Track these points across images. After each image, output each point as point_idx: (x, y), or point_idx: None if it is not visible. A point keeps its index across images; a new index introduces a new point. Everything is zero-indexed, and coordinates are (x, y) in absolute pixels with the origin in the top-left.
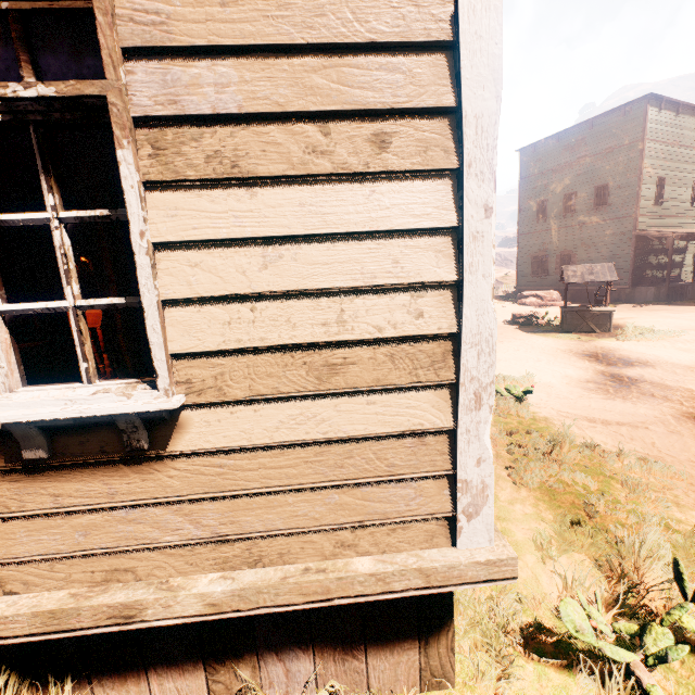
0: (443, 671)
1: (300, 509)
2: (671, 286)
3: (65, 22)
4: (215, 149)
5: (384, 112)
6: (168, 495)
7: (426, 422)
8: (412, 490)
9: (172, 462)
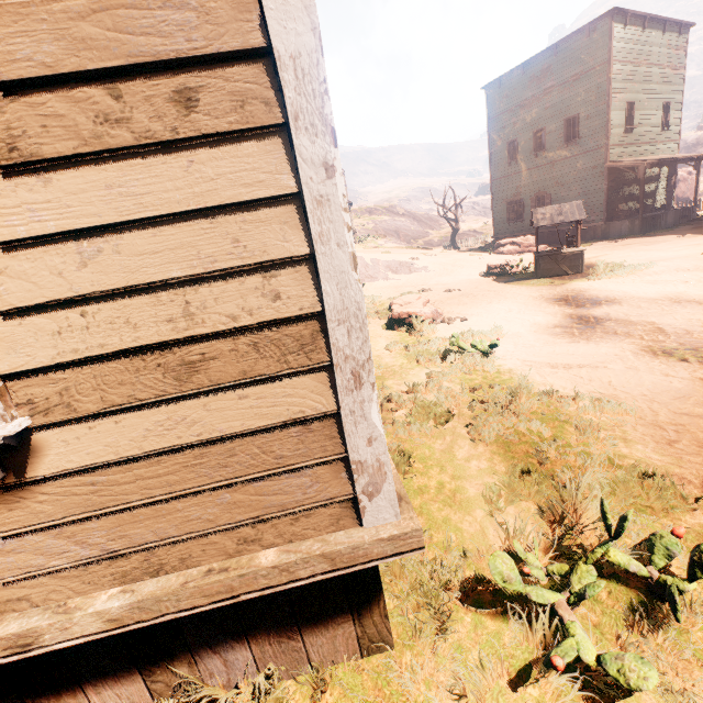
0: (381, 636)
1: (191, 514)
2: (645, 217)
3: None
4: None
5: (182, 62)
6: (43, 521)
7: (307, 409)
8: (307, 478)
9: (37, 487)
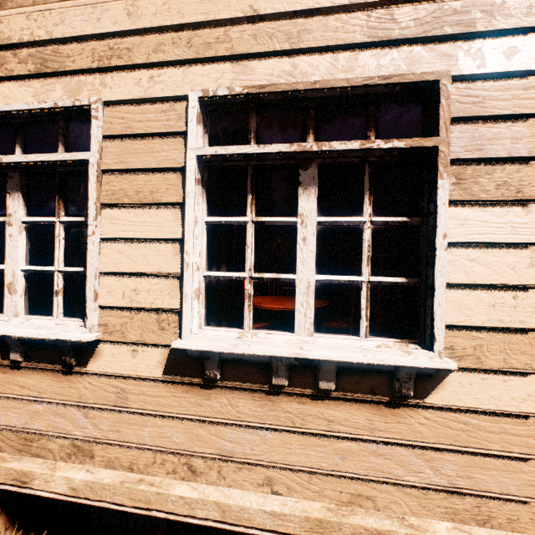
0: None
1: (534, 480)
2: None
3: (395, 104)
4: (503, 180)
5: None
6: (417, 440)
7: None
8: None
9: (423, 411)
